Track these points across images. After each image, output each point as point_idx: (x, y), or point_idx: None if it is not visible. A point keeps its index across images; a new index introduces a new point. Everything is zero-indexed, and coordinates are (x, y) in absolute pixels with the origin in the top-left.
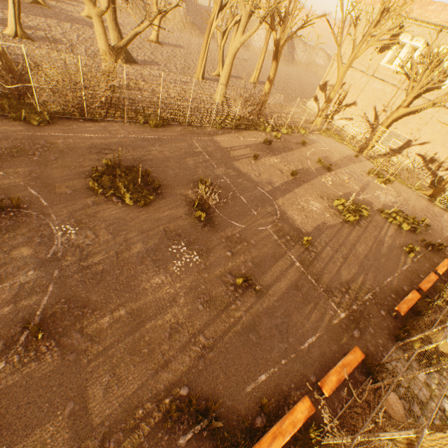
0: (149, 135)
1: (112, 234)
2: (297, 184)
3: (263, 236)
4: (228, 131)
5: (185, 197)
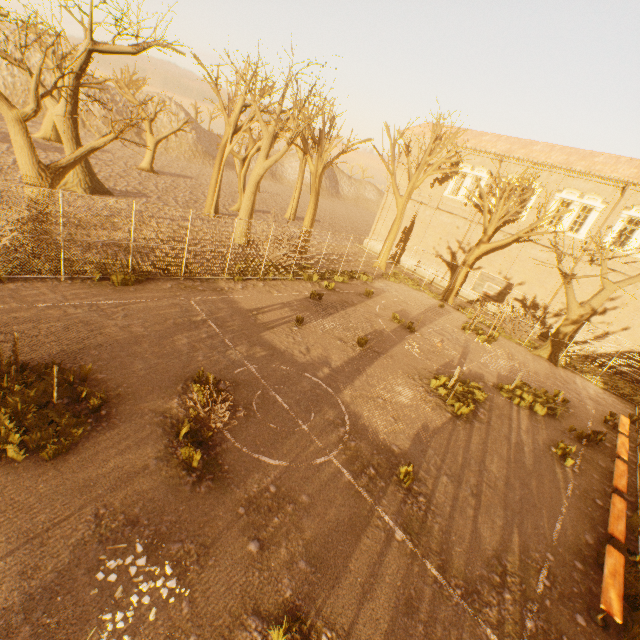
0: (107, 299)
1: None
2: (369, 359)
3: (325, 480)
4: (254, 284)
5: (163, 415)
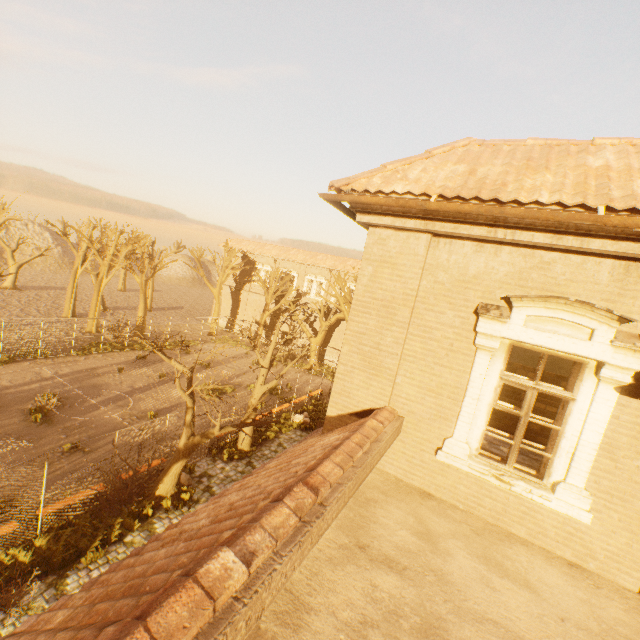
0: None
1: None
2: (164, 383)
3: (107, 421)
4: (95, 356)
5: (24, 410)
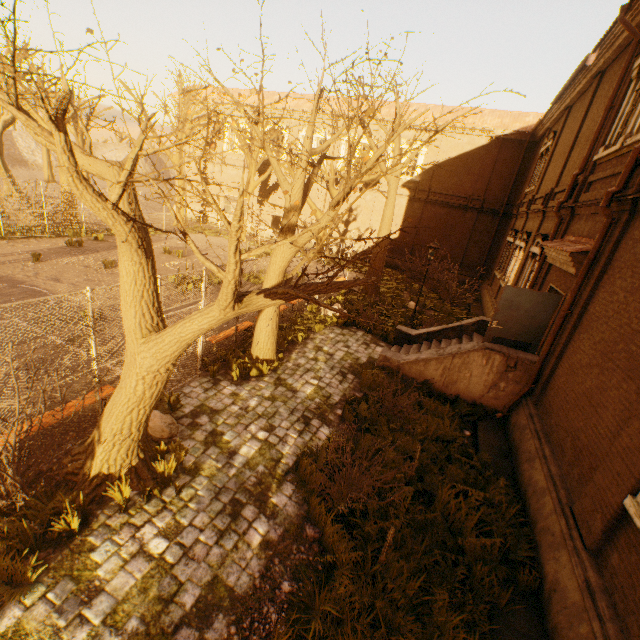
0: None
1: None
2: (112, 274)
3: None
4: None
5: None
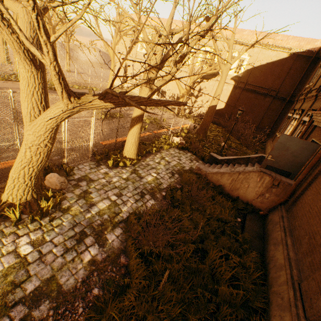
0: None
1: None
2: None
3: None
4: (13, 82)
5: None
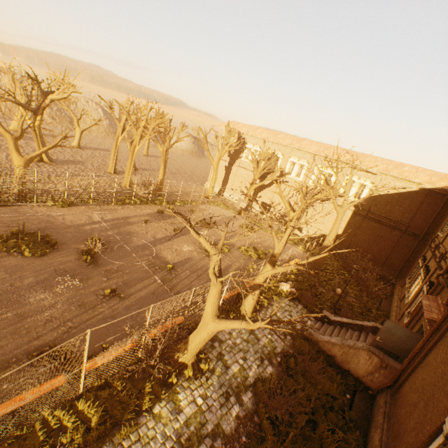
0: (56, 212)
1: (10, 274)
2: (177, 236)
3: (137, 268)
4: (128, 207)
5: (78, 249)
